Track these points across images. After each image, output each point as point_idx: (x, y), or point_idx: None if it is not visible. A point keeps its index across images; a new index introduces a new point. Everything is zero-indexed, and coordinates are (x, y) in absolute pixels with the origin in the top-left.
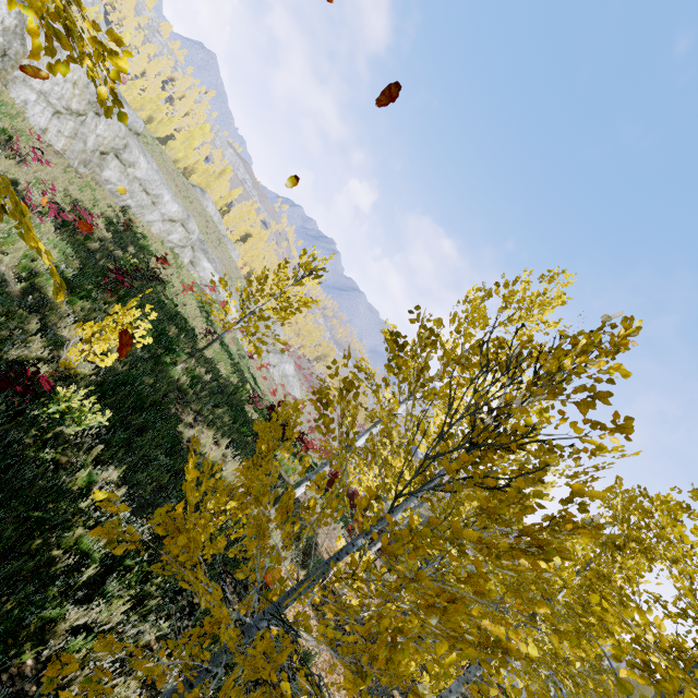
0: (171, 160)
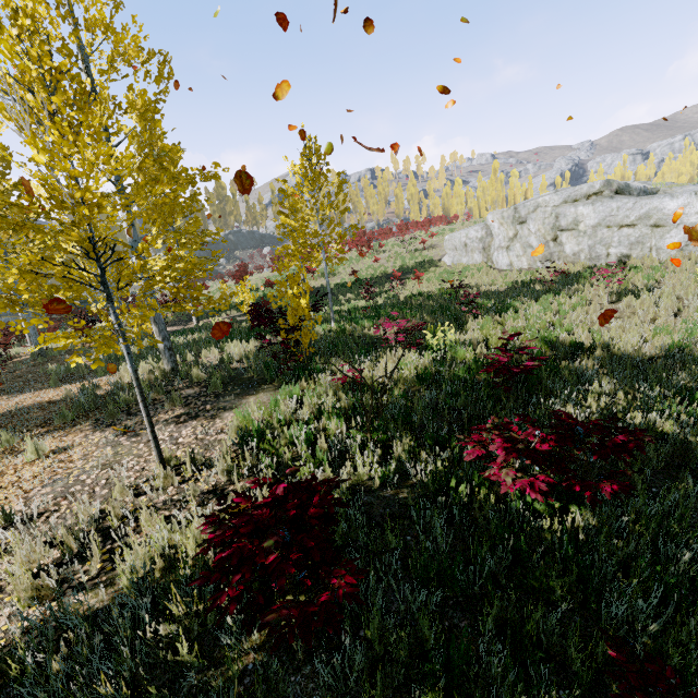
0: None
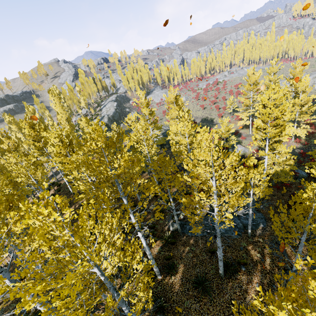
0: None
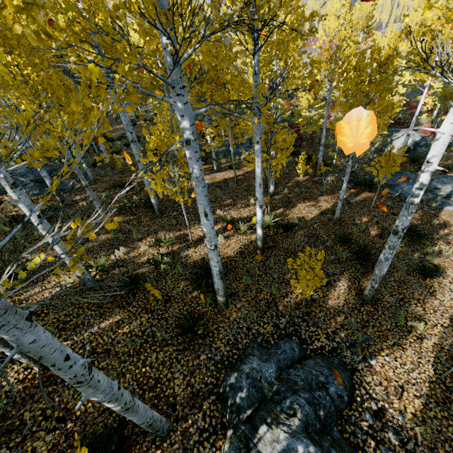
0: None
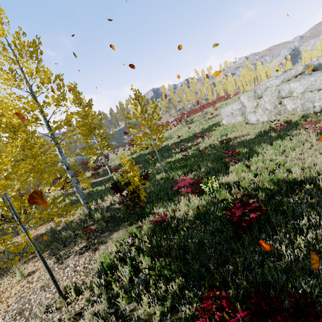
0: None
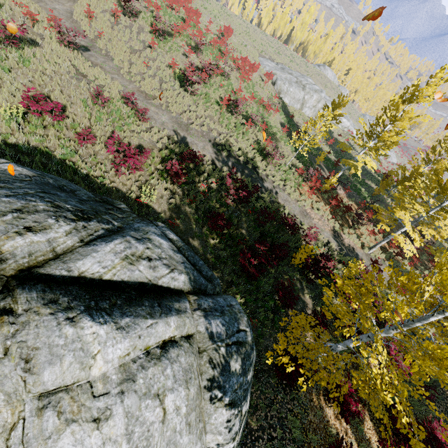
0: (311, 65)
